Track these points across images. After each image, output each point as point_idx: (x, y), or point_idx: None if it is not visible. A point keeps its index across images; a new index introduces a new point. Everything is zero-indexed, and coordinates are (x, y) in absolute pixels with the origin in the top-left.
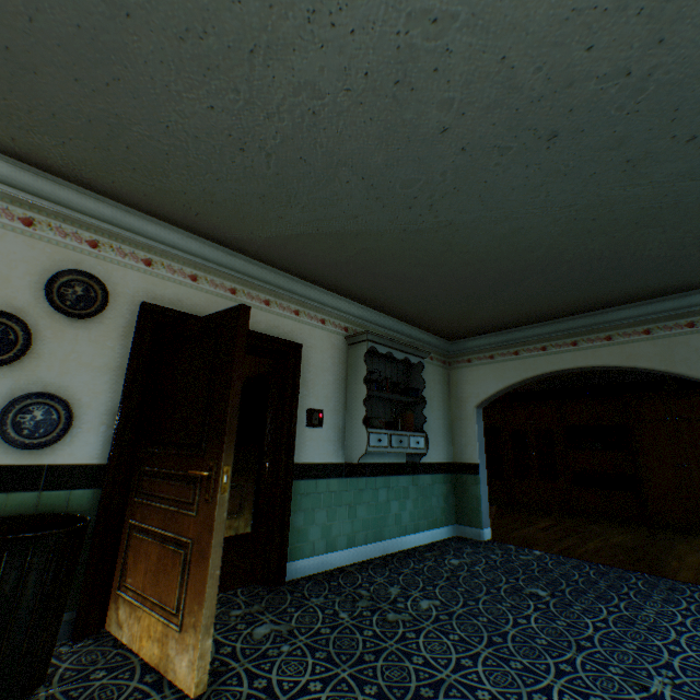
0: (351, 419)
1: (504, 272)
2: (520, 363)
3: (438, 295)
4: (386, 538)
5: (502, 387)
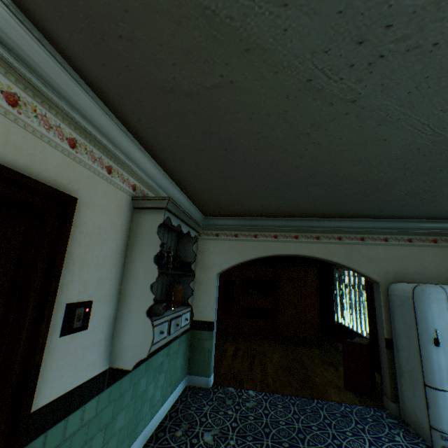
0: (128, 307)
1: (312, 176)
2: (257, 244)
3: (240, 178)
4: (140, 434)
5: (242, 261)
